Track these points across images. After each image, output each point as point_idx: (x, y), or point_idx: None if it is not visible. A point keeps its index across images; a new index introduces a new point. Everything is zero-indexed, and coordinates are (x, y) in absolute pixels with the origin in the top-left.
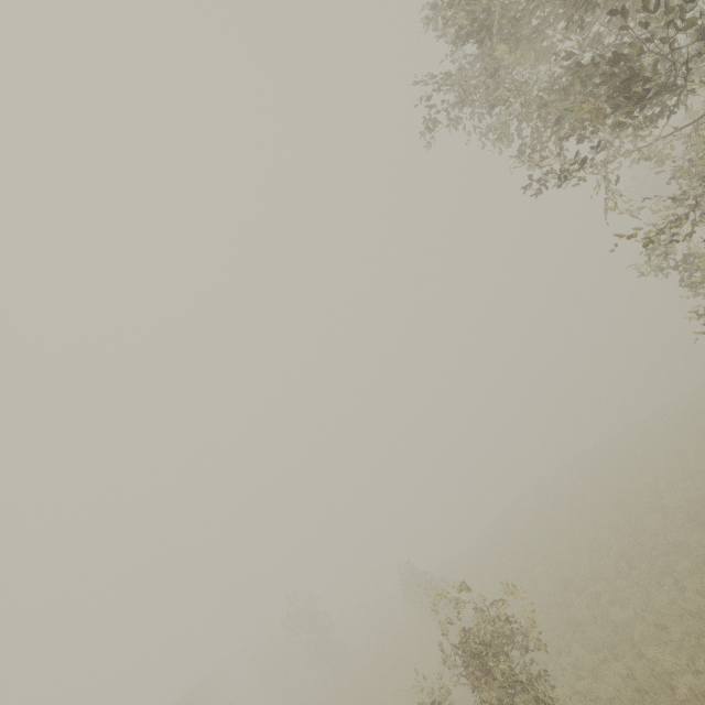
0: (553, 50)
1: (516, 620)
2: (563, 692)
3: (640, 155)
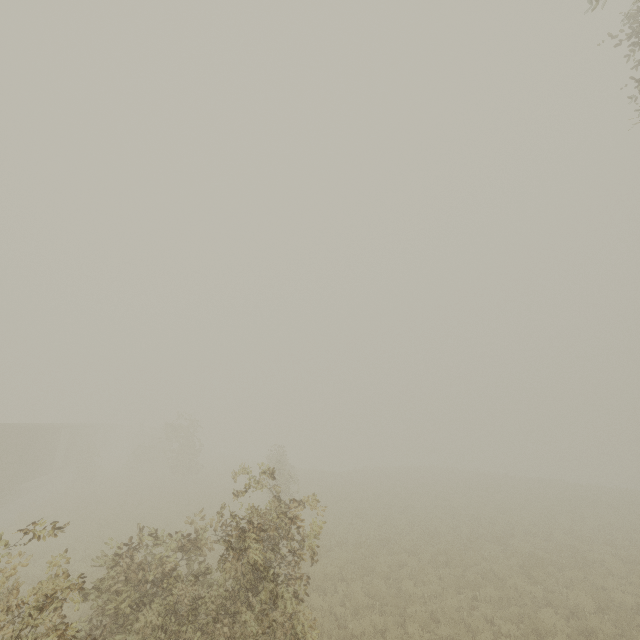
0: None
1: (320, 526)
2: (322, 605)
3: None
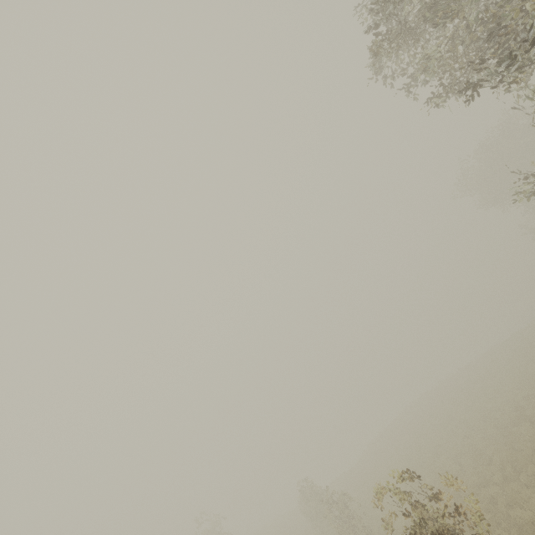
0: (467, 2)
1: (462, 513)
2: None
3: (534, 89)
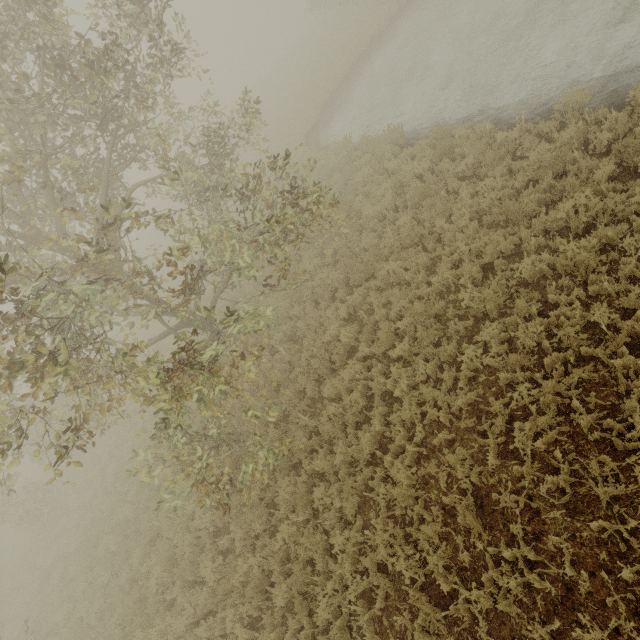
0: None
1: None
2: None
3: None
